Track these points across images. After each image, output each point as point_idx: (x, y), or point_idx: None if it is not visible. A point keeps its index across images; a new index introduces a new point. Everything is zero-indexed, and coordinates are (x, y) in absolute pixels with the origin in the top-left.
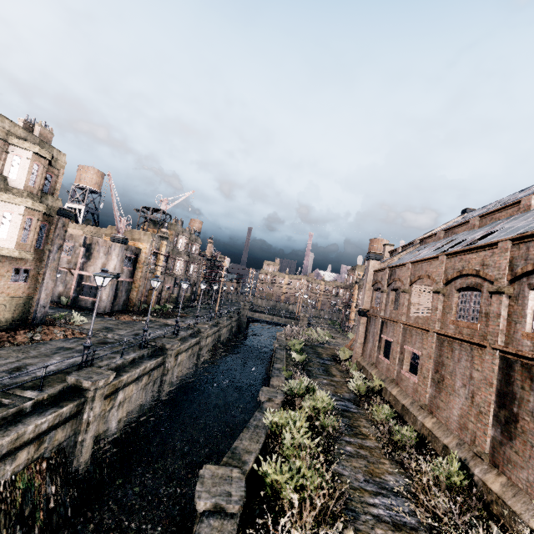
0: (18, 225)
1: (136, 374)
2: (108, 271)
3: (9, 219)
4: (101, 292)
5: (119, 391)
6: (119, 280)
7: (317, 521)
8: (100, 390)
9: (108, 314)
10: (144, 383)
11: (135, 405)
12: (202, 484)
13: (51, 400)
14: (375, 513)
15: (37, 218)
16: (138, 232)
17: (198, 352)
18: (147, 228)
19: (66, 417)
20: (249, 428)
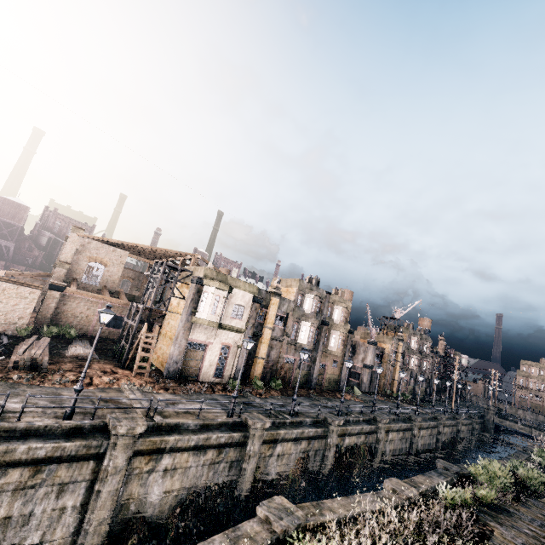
0: (337, 340)
1: (397, 427)
2: (366, 363)
3: (334, 338)
4: (362, 377)
5: (389, 433)
6: (372, 370)
7: (499, 496)
8: (383, 425)
9: (367, 393)
10: (401, 436)
11: (396, 448)
12: (438, 461)
13: (366, 421)
14: (544, 514)
15: (343, 336)
16: (382, 336)
17: (436, 436)
18: (386, 332)
19: (372, 431)
20: (468, 464)
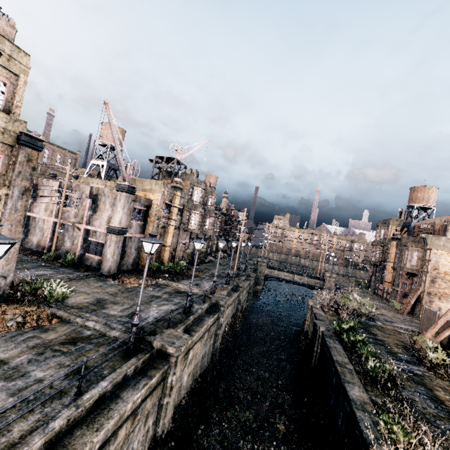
0: None
1: (95, 444)
2: (112, 225)
3: None
4: (105, 250)
5: None
6: (127, 236)
7: None
8: None
9: (113, 275)
10: (123, 436)
11: None
12: None
13: None
14: None
15: None
16: (149, 181)
17: (216, 331)
18: (160, 179)
19: None
20: None
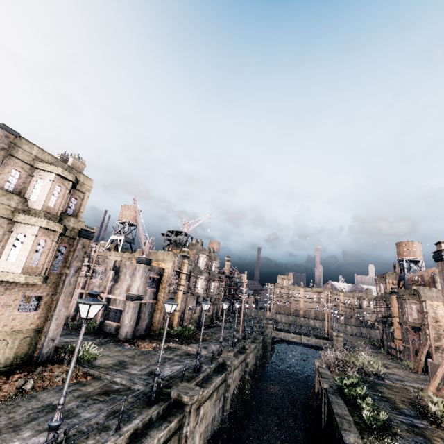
0: (29, 247)
1: None
2: (131, 293)
3: (22, 241)
4: (124, 316)
5: None
6: (142, 302)
7: None
8: None
9: (129, 340)
10: None
11: None
12: None
13: None
14: None
15: (53, 238)
16: (162, 253)
17: (224, 393)
18: (171, 249)
19: None
20: None
